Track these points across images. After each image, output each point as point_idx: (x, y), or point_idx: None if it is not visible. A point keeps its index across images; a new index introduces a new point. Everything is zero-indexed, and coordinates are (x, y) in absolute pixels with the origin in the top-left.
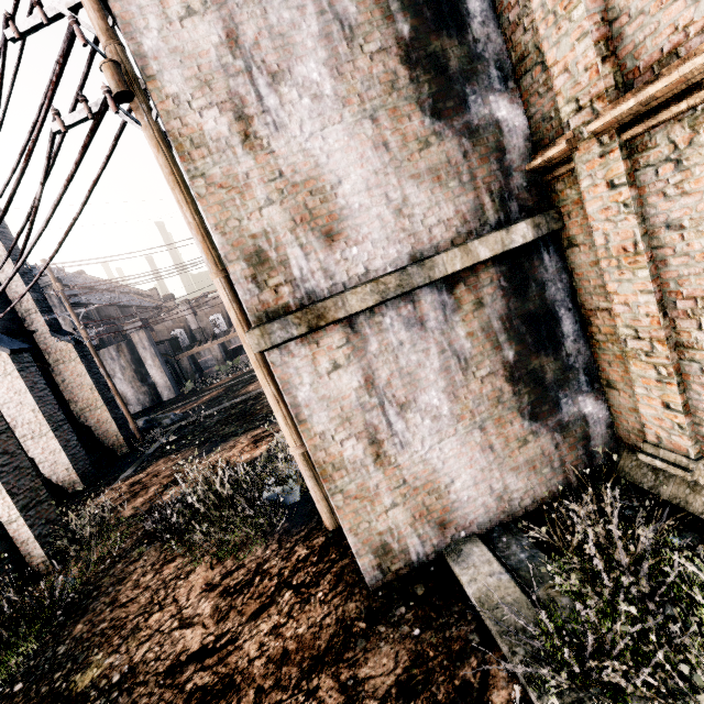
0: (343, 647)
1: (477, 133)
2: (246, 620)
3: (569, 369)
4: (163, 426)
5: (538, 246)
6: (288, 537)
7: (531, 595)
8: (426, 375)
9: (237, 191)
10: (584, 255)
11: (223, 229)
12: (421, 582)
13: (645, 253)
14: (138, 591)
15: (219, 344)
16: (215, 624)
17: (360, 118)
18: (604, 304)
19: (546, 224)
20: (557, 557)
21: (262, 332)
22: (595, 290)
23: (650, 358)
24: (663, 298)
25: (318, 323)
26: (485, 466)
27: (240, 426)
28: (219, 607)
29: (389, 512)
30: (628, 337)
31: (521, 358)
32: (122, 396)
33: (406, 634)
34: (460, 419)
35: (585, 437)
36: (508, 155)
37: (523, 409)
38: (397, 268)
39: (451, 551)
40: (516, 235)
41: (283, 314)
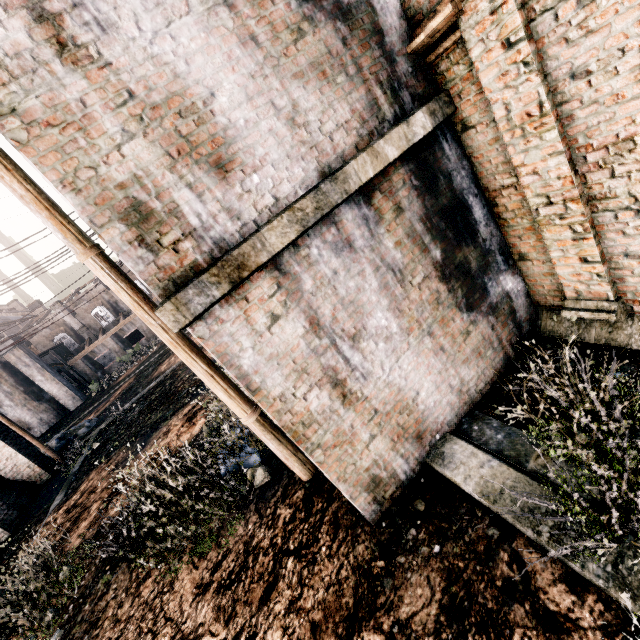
0: (372, 594)
1: (351, 14)
2: (257, 609)
3: (487, 253)
4: (80, 437)
5: (437, 136)
6: (265, 503)
7: (525, 470)
8: (368, 298)
9: (75, 128)
10: (482, 135)
11: (74, 184)
12: (418, 497)
13: (551, 112)
14: (119, 627)
15: (112, 336)
16: (224, 627)
17: (212, 5)
18: (509, 180)
19: (440, 110)
20: (530, 426)
21: (175, 305)
22: (498, 169)
23: (565, 219)
24: (572, 156)
25: (240, 275)
26: (441, 368)
27: (166, 409)
28: (221, 607)
29: (370, 445)
30: (540, 205)
31: (447, 254)
32: (20, 422)
33: (427, 555)
34: (409, 332)
35: (512, 311)
36: (387, 38)
37: (459, 304)
38: (309, 190)
39: (434, 457)
40: (416, 127)
41: (193, 275)
